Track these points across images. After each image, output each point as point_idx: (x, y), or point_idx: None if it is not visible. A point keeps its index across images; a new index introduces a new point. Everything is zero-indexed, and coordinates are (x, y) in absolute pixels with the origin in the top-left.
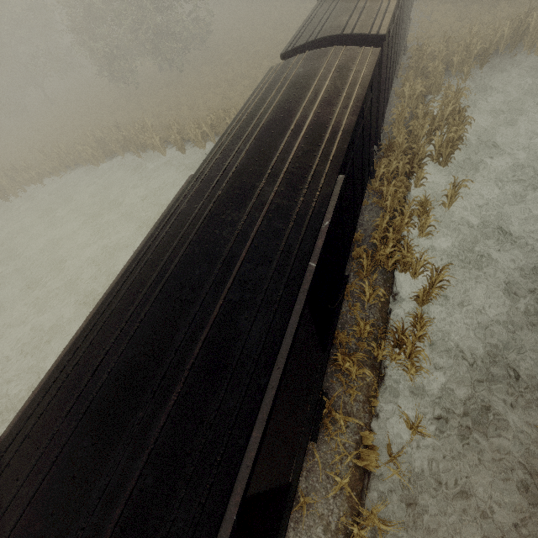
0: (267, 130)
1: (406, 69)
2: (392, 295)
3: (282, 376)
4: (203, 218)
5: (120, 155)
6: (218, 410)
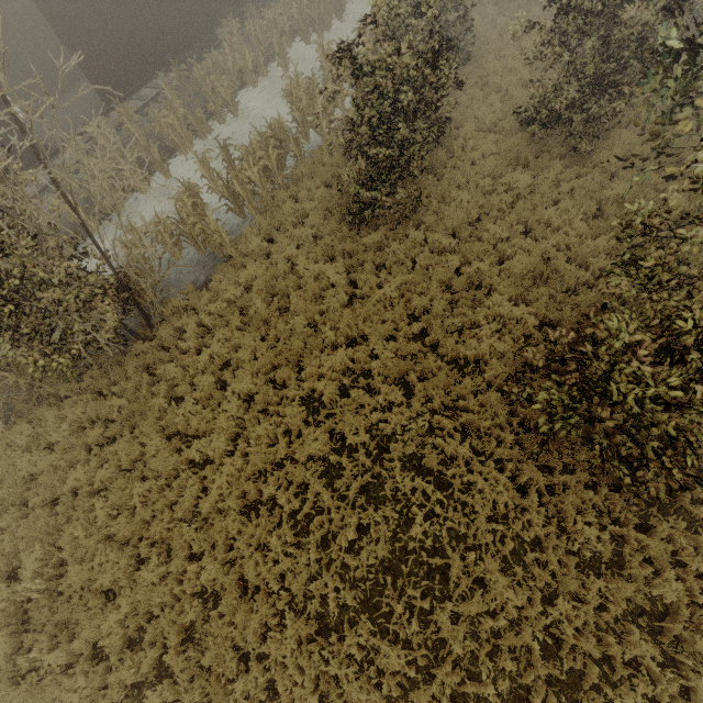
0: None
1: None
2: (211, 120)
3: None
4: None
5: None
6: None
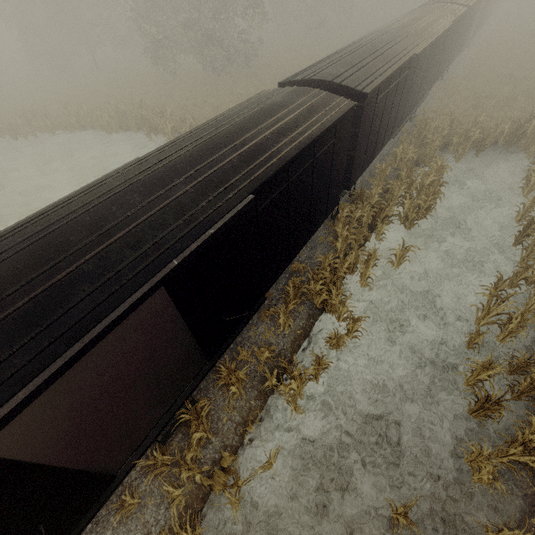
0: (217, 139)
1: (405, 133)
2: (312, 331)
3: (83, 350)
4: (112, 194)
5: (134, 131)
6: (1, 362)
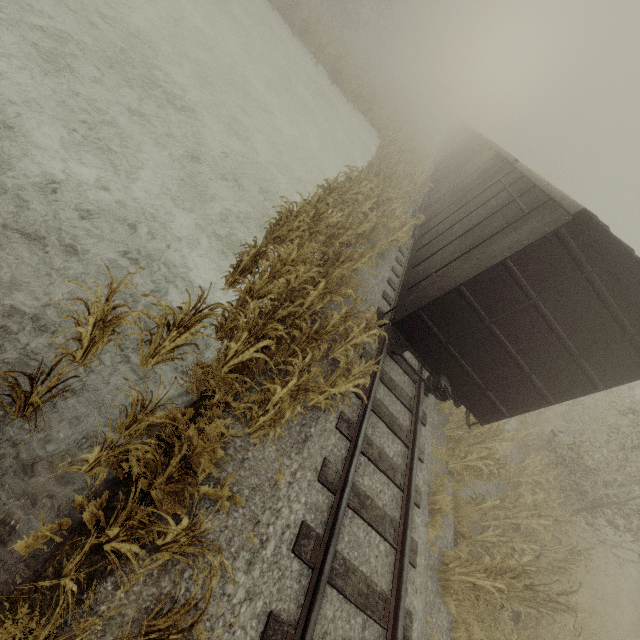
0: None
1: None
2: None
3: None
4: None
5: (269, 2)
6: None
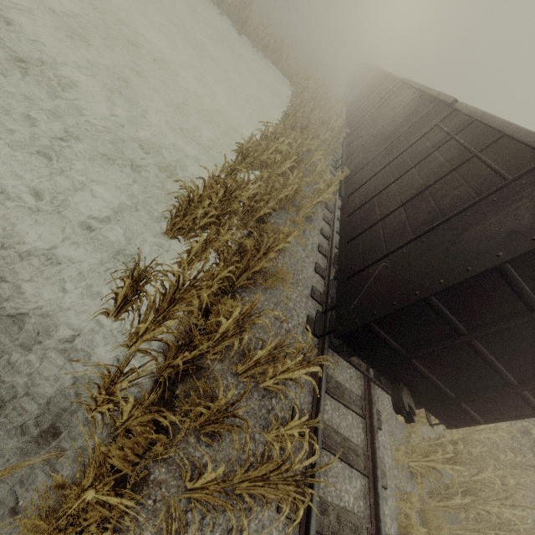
0: None
1: None
2: None
3: None
4: None
5: None
6: None
